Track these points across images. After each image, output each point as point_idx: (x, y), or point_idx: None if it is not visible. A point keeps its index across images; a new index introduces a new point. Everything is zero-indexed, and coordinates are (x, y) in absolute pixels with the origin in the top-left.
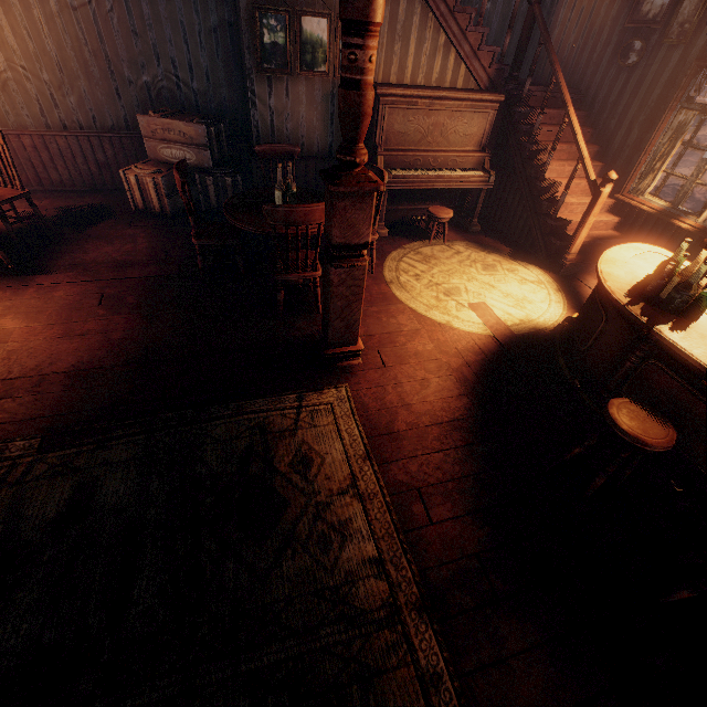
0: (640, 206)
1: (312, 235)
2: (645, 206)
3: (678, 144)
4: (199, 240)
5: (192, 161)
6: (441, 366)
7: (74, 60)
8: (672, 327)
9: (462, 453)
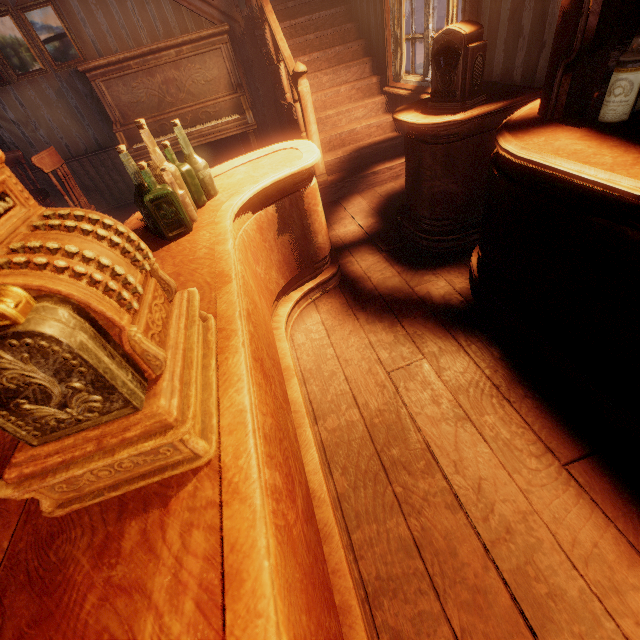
0: (399, 92)
1: None
2: (405, 89)
3: None
4: None
5: None
6: None
7: None
8: None
9: None
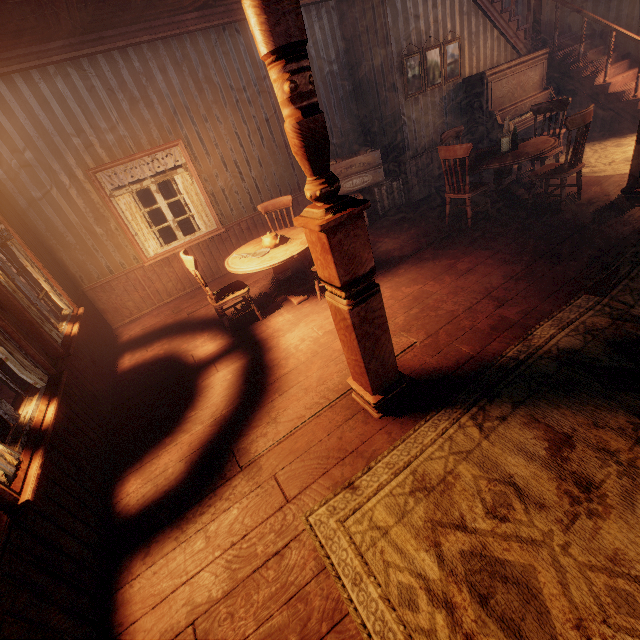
0: None
1: None
2: None
3: None
4: (471, 193)
5: (369, 182)
6: None
7: (268, 155)
8: None
9: None
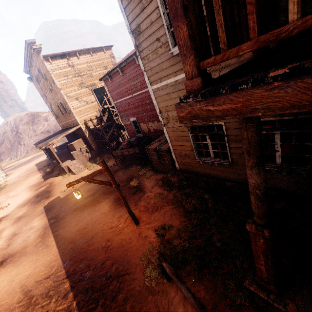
0: None
1: None
2: None
3: None
4: None
5: None
6: None
7: None
8: None
9: None
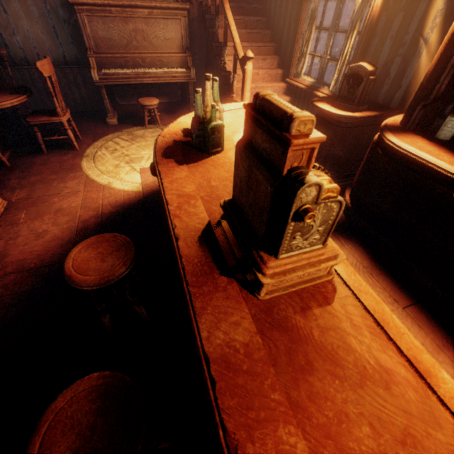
0: (298, 84)
1: (52, 127)
2: (302, 84)
3: (314, 28)
4: None
5: None
6: (71, 219)
7: None
8: (178, 160)
9: (18, 298)
